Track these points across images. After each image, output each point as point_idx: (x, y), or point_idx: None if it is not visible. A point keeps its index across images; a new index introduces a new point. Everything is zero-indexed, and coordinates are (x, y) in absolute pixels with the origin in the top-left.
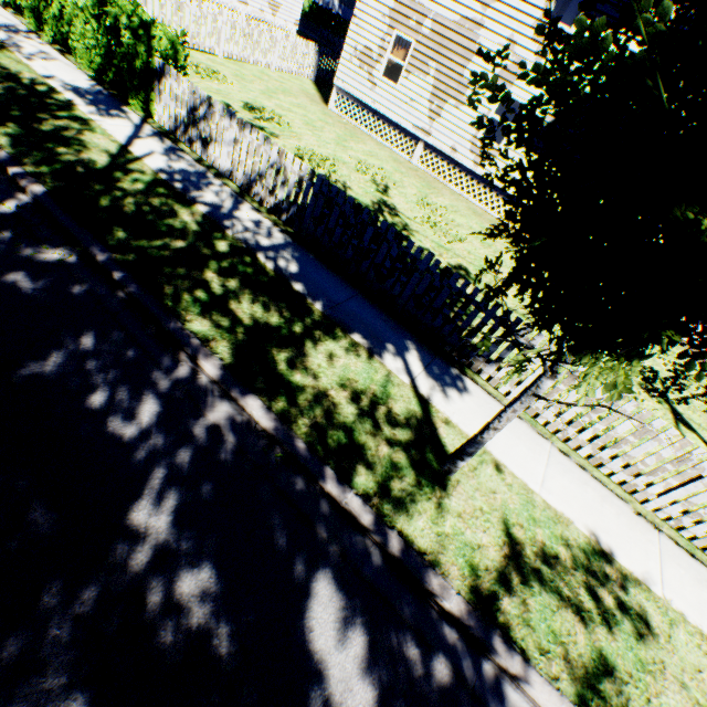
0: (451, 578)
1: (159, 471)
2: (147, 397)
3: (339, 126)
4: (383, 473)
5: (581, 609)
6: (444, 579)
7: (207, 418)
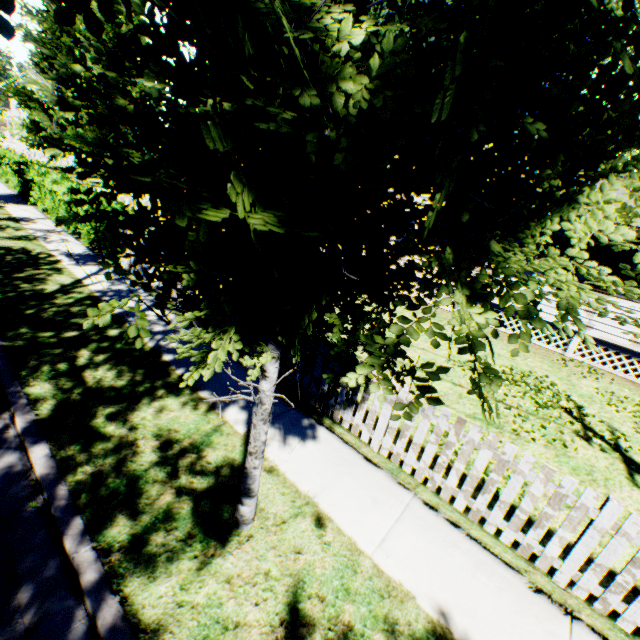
0: None
1: None
2: None
3: None
4: (149, 524)
5: None
6: None
7: None
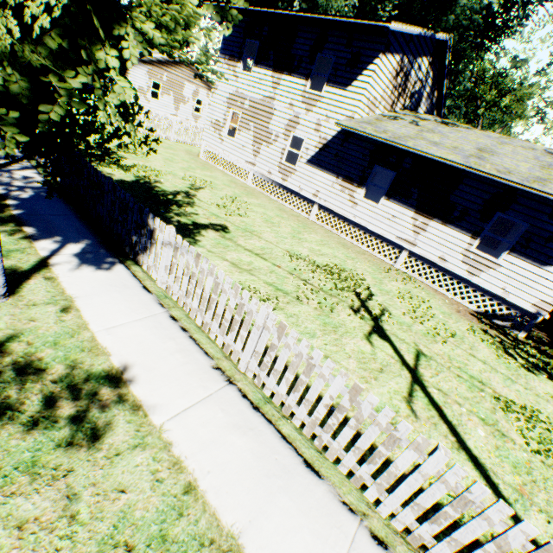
0: None
1: None
2: None
3: (198, 164)
4: None
5: (12, 408)
6: None
7: None
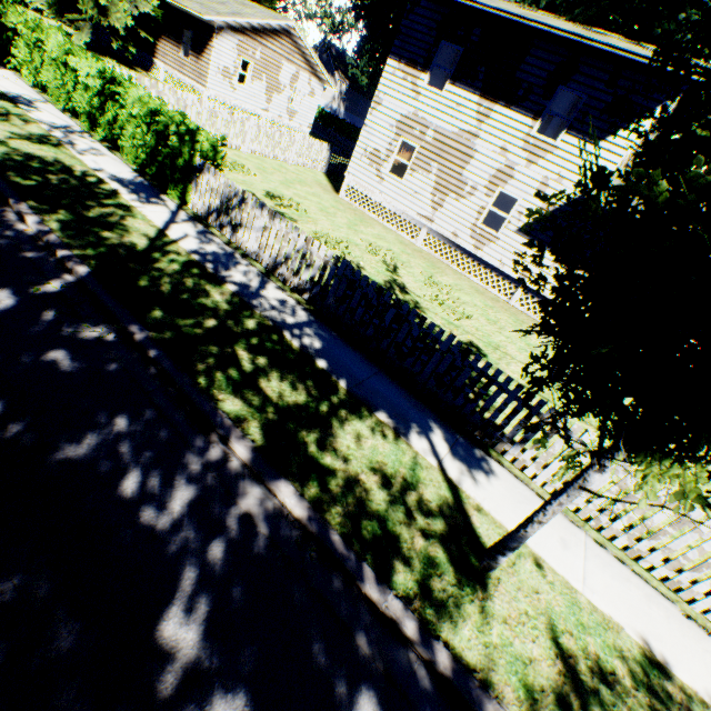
0: (506, 702)
1: (190, 569)
2: (179, 482)
3: (350, 212)
4: (422, 569)
5: None
6: (499, 704)
7: (238, 506)
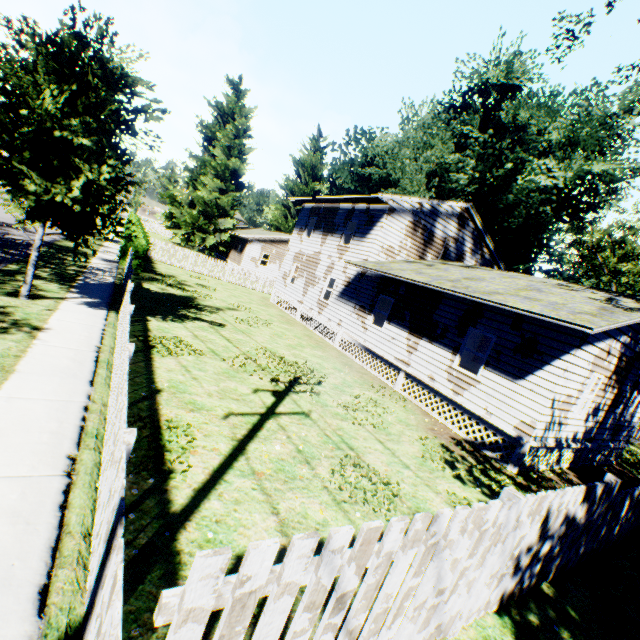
0: None
1: None
2: None
3: (262, 303)
4: None
5: None
6: None
7: None
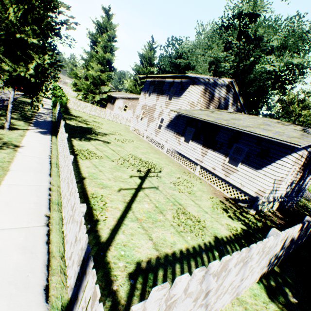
0: None
1: None
2: None
3: (126, 131)
4: None
5: None
6: None
7: None
